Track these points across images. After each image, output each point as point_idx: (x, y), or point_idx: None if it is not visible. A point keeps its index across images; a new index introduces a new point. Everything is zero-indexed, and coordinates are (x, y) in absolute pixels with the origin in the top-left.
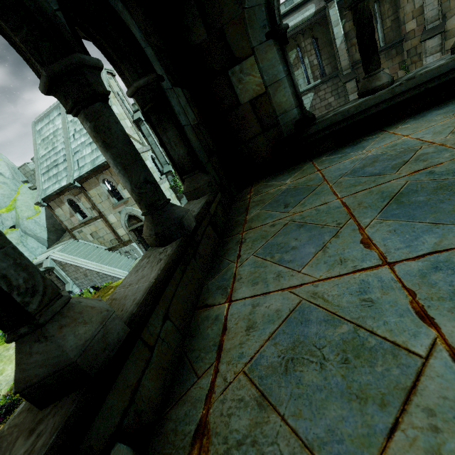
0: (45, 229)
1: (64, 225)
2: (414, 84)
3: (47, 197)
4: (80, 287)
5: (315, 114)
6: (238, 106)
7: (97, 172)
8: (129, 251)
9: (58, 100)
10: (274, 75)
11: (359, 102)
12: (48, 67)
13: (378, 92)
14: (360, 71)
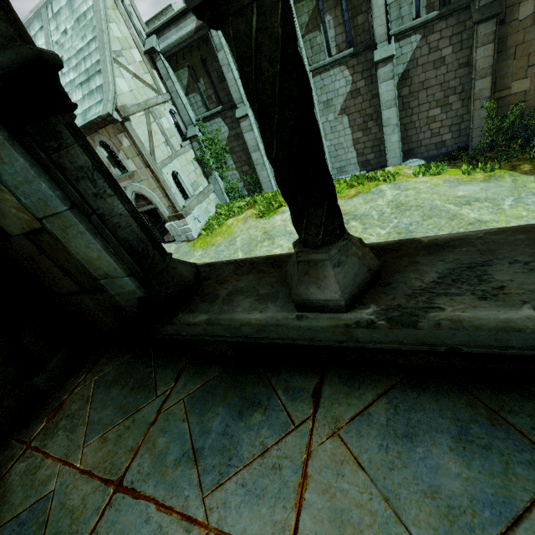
0: None
1: None
2: (414, 338)
3: None
4: None
5: (415, 73)
6: (8, 236)
7: (91, 130)
8: None
9: None
10: (41, 200)
11: (263, 318)
12: None
13: (315, 311)
14: (512, 1)
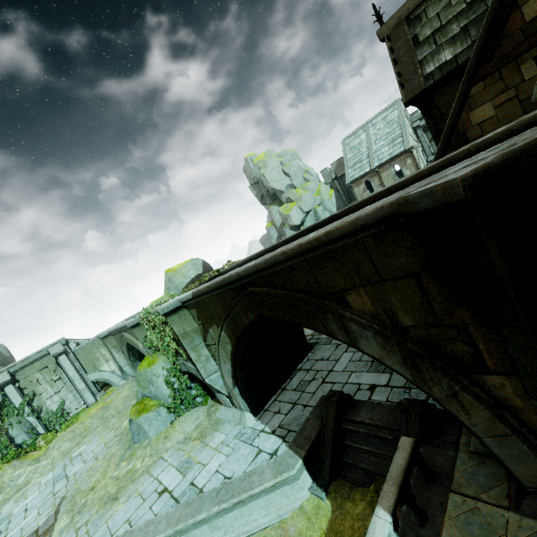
0: (335, 207)
1: (356, 199)
2: None
3: (354, 180)
4: None
5: None
6: None
7: (392, 160)
8: None
9: None
10: None
11: None
12: None
13: None
14: None
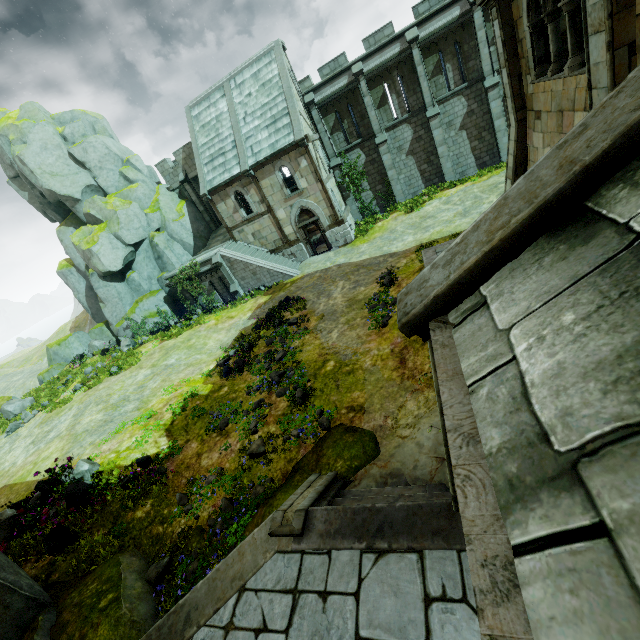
0: (191, 235)
1: (224, 224)
2: None
3: (214, 188)
4: (245, 289)
5: None
6: None
7: (276, 157)
8: (294, 252)
9: (547, 18)
10: None
11: None
12: (556, 7)
13: None
14: None
